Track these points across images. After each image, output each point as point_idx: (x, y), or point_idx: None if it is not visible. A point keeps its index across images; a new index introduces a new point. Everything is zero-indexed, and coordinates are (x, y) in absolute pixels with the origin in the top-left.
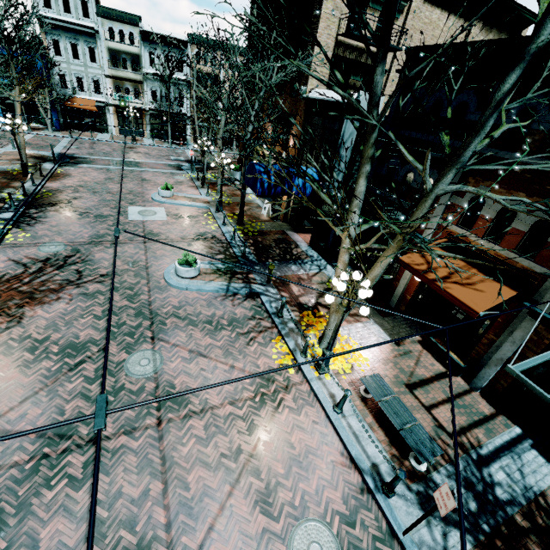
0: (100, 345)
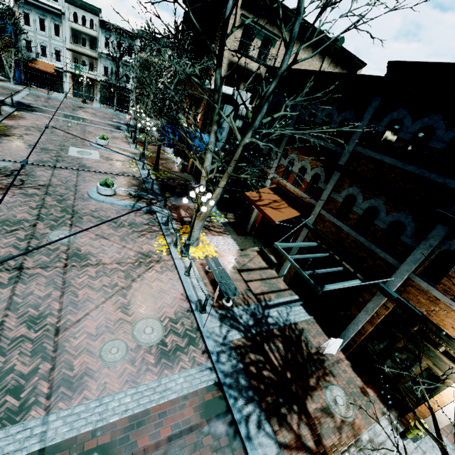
0: (31, 223)
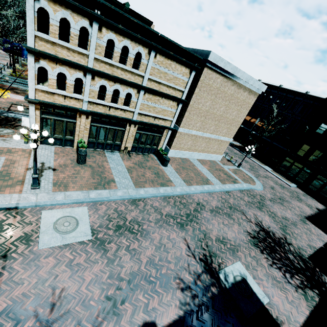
0: None
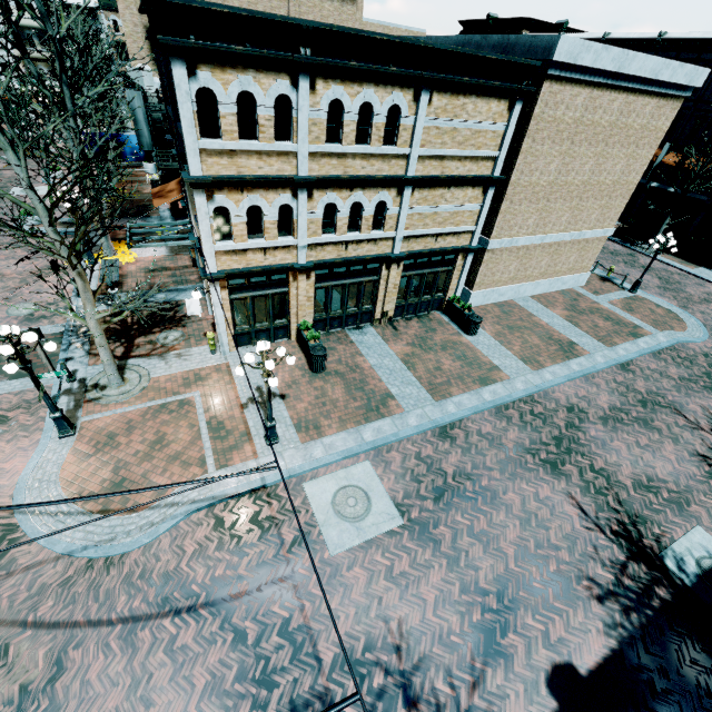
0: None
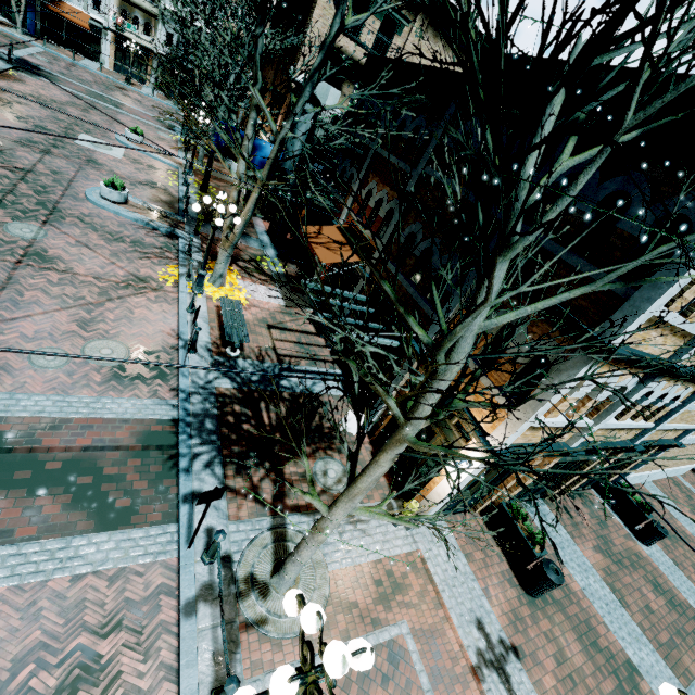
0: None
